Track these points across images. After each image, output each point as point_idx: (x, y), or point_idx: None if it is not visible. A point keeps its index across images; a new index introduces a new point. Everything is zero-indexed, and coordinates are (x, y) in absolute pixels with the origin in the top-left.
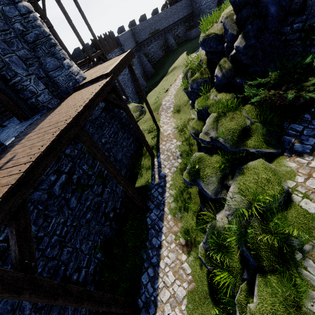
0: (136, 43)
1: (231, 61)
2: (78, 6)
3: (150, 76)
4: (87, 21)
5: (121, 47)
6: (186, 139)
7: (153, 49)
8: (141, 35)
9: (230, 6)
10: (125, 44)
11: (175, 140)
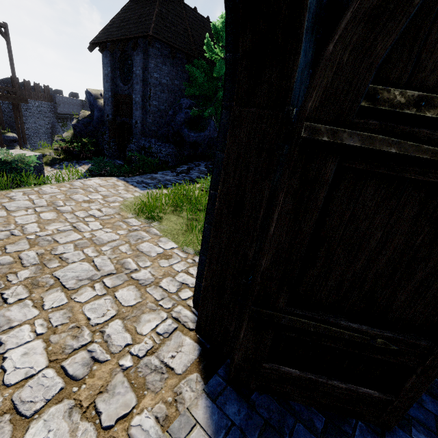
0: None
1: (74, 132)
2: (10, 49)
3: None
4: (13, 62)
5: (55, 104)
6: None
7: None
8: None
9: None
10: (62, 105)
11: None
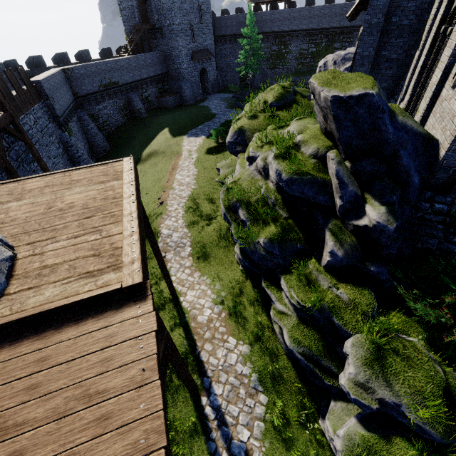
0: (74, 95)
1: (353, 232)
2: None
3: (104, 154)
4: None
5: (46, 101)
6: (256, 337)
7: (107, 111)
8: (83, 83)
9: (316, 132)
10: (54, 96)
11: (232, 338)
